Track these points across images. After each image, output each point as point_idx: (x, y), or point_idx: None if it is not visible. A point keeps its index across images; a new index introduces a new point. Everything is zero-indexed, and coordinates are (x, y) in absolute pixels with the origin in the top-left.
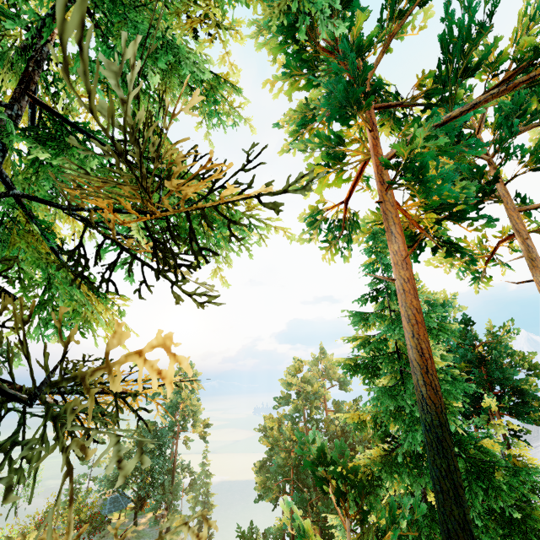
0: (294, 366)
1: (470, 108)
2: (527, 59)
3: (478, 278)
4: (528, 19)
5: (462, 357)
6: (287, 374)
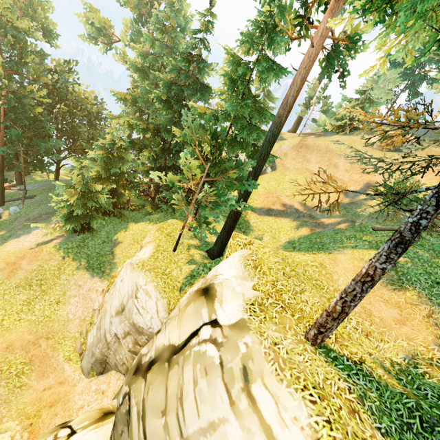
0: None
1: None
2: None
3: None
4: None
5: None
6: None
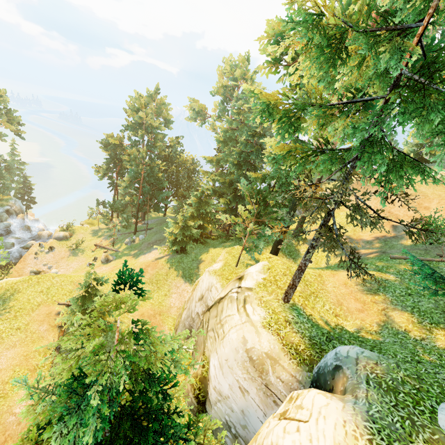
0: (141, 101)
1: None
2: None
3: None
4: None
5: None
6: (134, 106)
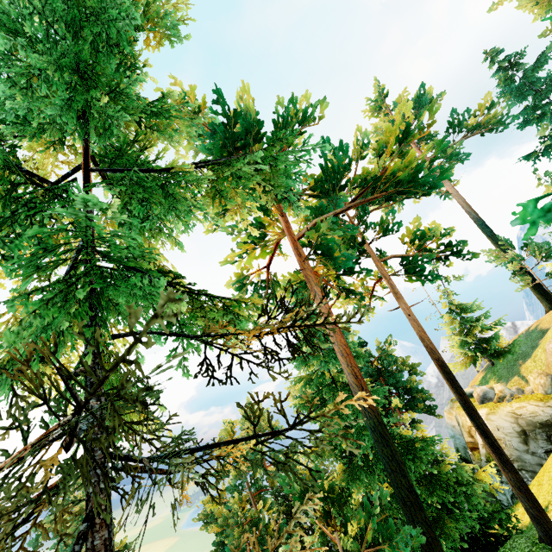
0: (227, 430)
1: (347, 209)
2: (369, 182)
3: (367, 310)
4: (360, 149)
5: (366, 373)
6: (221, 441)
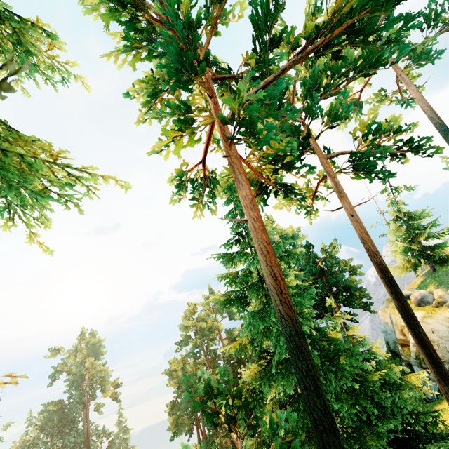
0: (189, 310)
1: (280, 73)
2: (313, 36)
3: (310, 212)
4: (311, 14)
5: (310, 272)
6: (184, 318)
